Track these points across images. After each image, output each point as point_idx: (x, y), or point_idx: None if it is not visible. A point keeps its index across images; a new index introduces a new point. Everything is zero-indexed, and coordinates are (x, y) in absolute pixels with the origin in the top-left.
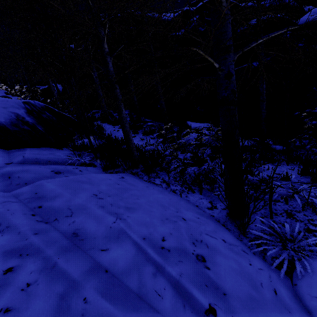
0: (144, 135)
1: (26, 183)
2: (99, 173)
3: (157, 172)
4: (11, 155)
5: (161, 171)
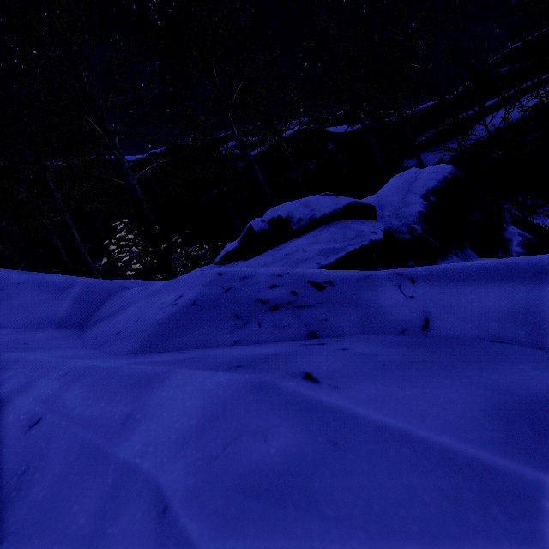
0: None
1: None
2: None
3: None
4: None
5: None
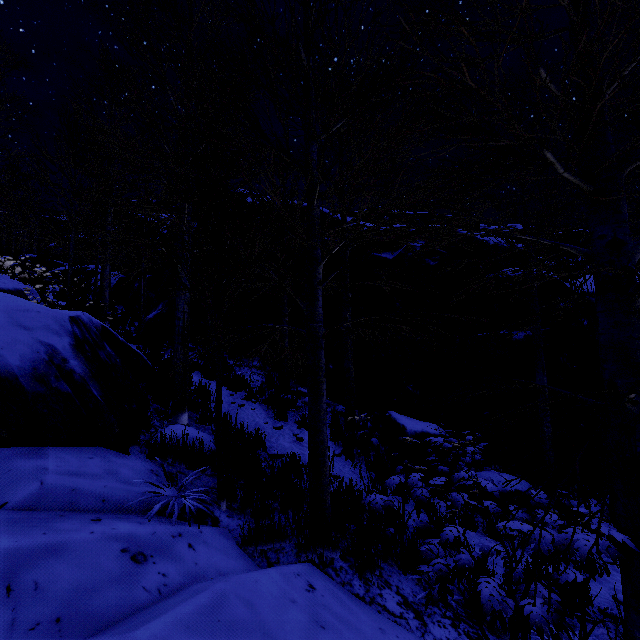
0: (302, 429)
1: (59, 615)
2: (235, 555)
3: (376, 564)
4: (3, 469)
5: (385, 560)
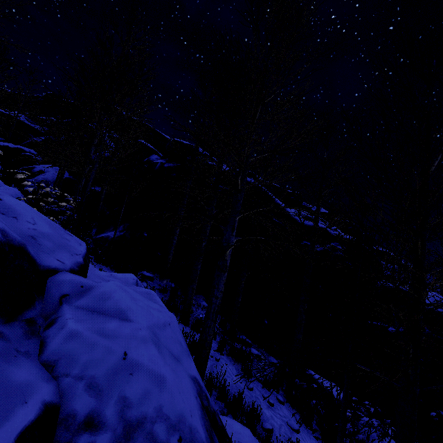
0: (264, 388)
1: None
2: None
3: None
4: None
5: None
